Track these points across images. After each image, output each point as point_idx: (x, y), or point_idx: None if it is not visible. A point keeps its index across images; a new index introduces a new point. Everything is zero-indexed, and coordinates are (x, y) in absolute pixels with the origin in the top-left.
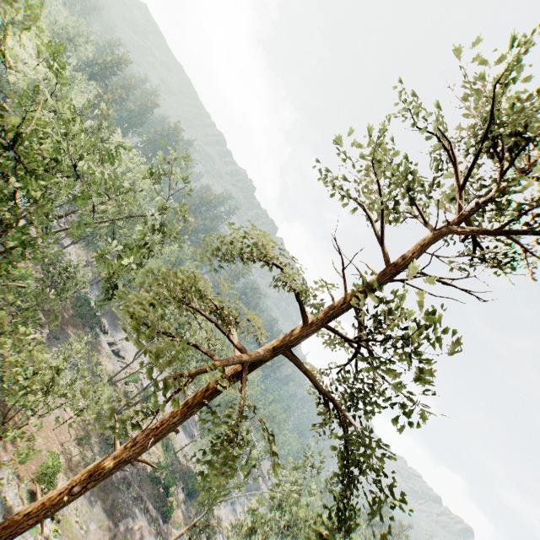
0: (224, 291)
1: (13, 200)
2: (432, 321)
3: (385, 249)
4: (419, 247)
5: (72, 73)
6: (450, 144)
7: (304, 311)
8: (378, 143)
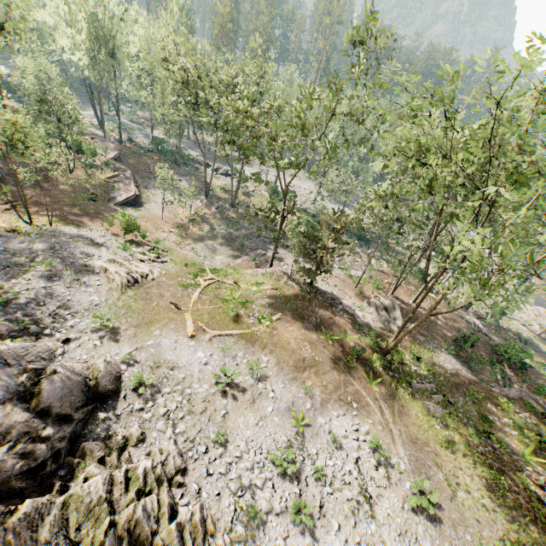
0: None
1: None
2: None
3: None
4: None
5: None
6: None
7: None
8: None
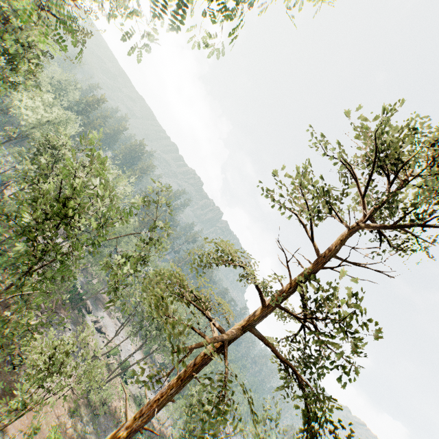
0: (202, 285)
1: (56, 234)
2: (358, 307)
3: (316, 245)
4: (340, 243)
5: (68, 116)
6: (352, 169)
7: (263, 298)
8: (304, 177)
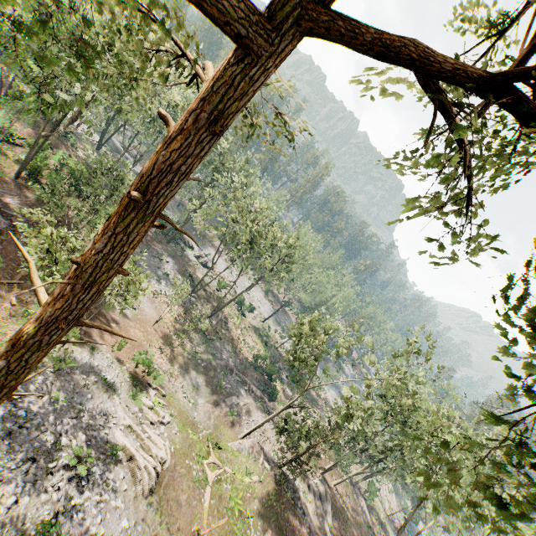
0: None
1: None
2: None
3: None
4: None
5: None
6: None
7: None
8: None
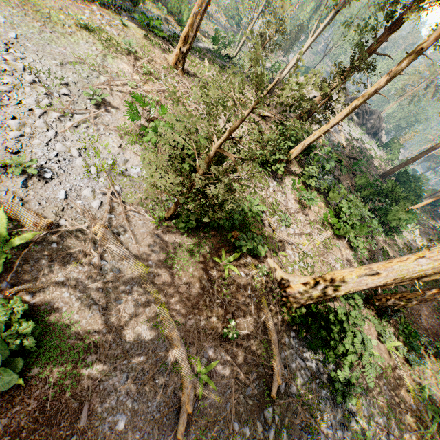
0: None
1: None
2: None
3: None
4: None
5: None
6: None
7: None
8: None
